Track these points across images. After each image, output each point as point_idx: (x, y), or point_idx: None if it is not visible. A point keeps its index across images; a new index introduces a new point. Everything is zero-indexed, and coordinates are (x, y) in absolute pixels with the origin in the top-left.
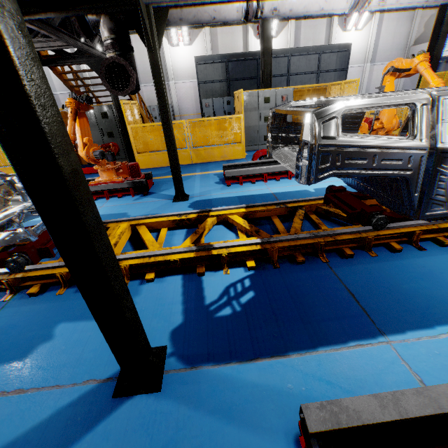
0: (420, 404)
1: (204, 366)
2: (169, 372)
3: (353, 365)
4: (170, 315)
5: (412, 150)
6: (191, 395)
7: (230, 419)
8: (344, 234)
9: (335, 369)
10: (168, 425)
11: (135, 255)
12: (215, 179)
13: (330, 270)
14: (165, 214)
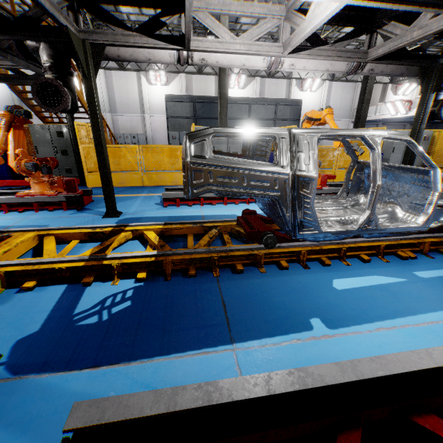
0: (193, 398)
1: (32, 375)
2: None
3: (188, 372)
4: (28, 323)
5: (276, 174)
6: None
7: (24, 432)
8: (238, 250)
9: (168, 376)
10: None
11: (19, 262)
12: (156, 200)
13: (216, 283)
14: (79, 226)
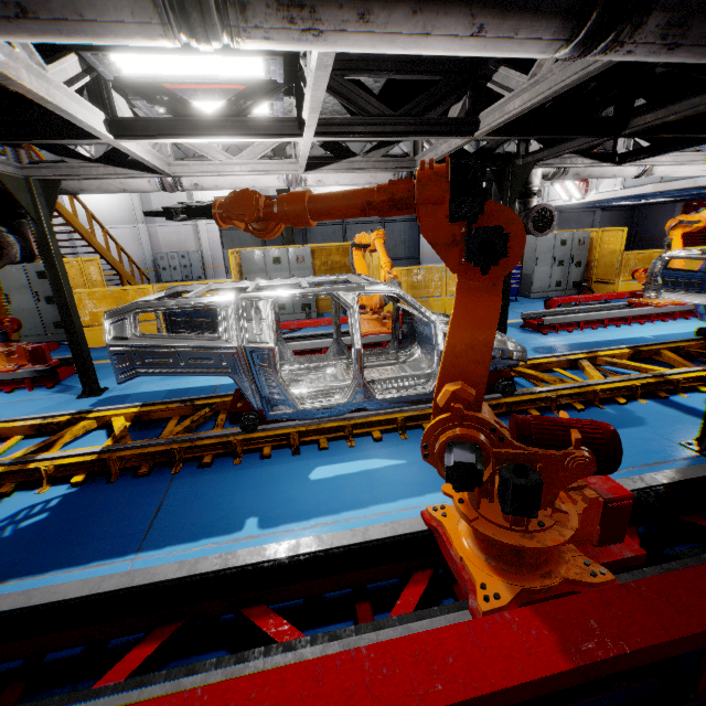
0: (13, 602)
1: None
2: None
3: None
4: None
5: (220, 349)
6: None
7: None
8: (210, 438)
9: None
10: None
11: None
12: None
13: (167, 483)
14: (27, 417)
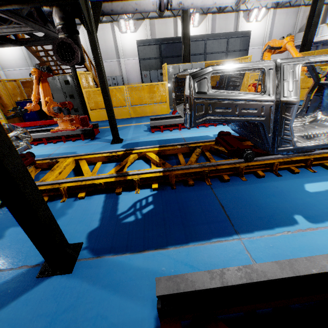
0: (238, 277)
1: (106, 256)
2: (81, 260)
3: (211, 255)
4: (90, 221)
5: (263, 102)
6: (92, 276)
7: (116, 291)
8: (224, 164)
9: (198, 257)
10: (71, 295)
11: (71, 180)
12: (144, 128)
13: (210, 190)
14: (100, 152)
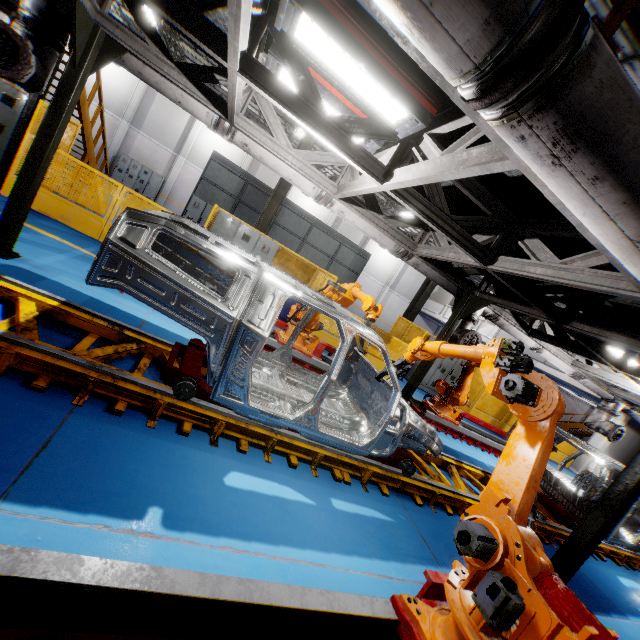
0: None
1: None
2: None
3: None
4: None
5: (218, 311)
6: None
7: None
8: (136, 384)
9: None
10: None
11: None
12: None
13: (64, 413)
14: None
